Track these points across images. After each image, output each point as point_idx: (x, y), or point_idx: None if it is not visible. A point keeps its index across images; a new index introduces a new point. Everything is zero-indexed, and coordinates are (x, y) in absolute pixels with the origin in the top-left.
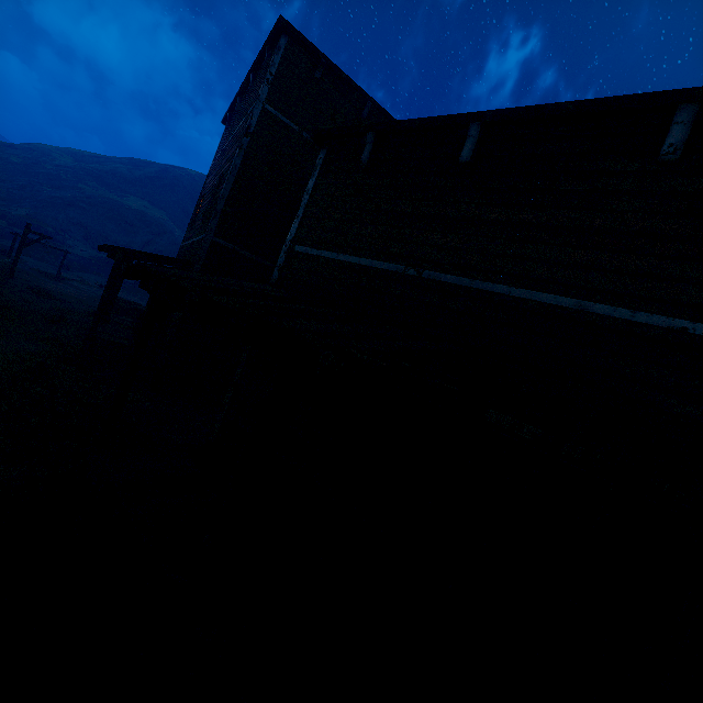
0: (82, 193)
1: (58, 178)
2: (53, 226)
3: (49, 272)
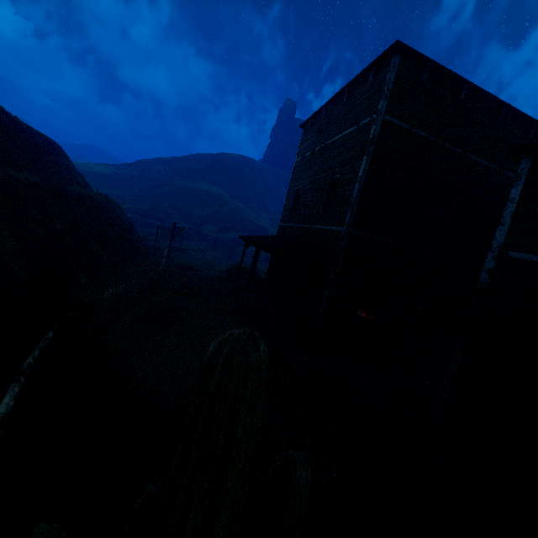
0: (174, 187)
1: (159, 179)
2: (162, 213)
3: (173, 246)
